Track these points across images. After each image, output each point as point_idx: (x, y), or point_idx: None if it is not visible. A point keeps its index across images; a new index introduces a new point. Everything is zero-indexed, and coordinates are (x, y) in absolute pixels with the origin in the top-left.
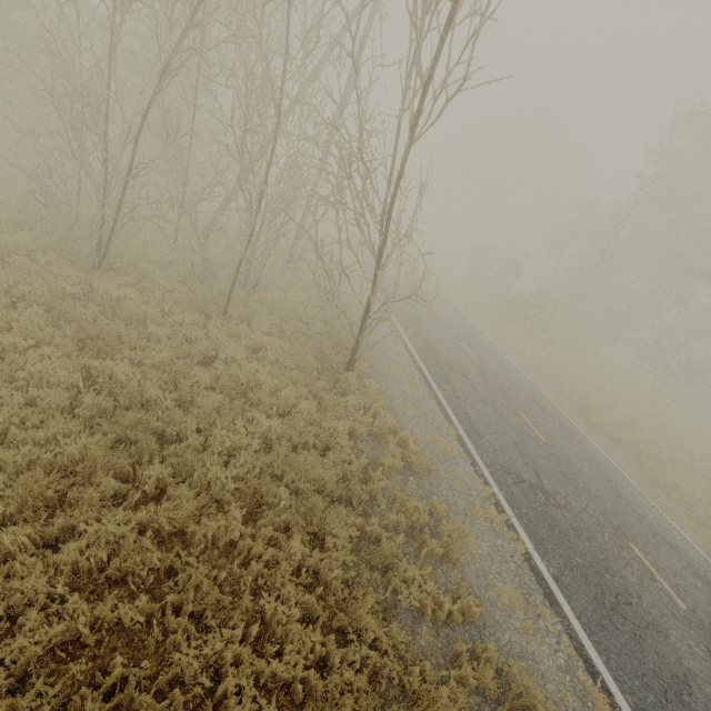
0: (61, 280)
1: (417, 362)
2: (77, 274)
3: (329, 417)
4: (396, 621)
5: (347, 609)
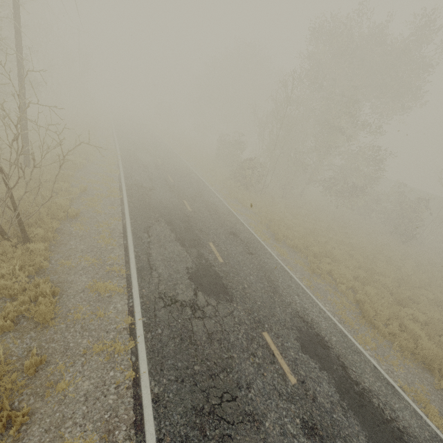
0: None
1: (124, 220)
2: None
3: None
4: None
5: None
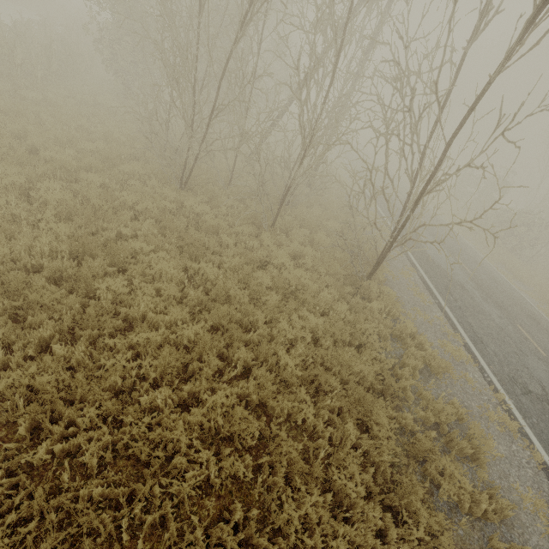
0: (163, 199)
1: (419, 273)
2: (172, 194)
3: (361, 319)
4: (443, 512)
5: (395, 490)
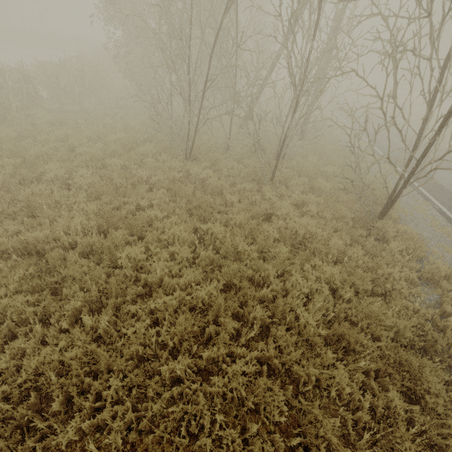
0: (172, 170)
1: (435, 205)
2: (179, 165)
3: (382, 264)
4: None
5: None
